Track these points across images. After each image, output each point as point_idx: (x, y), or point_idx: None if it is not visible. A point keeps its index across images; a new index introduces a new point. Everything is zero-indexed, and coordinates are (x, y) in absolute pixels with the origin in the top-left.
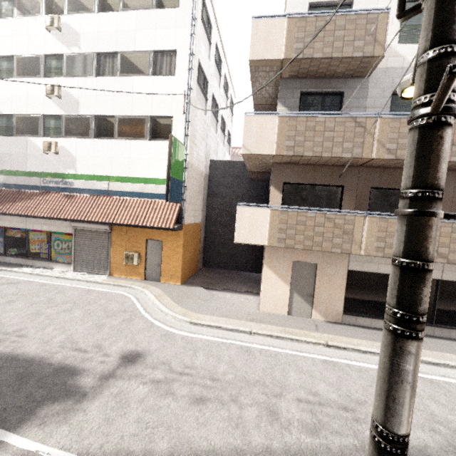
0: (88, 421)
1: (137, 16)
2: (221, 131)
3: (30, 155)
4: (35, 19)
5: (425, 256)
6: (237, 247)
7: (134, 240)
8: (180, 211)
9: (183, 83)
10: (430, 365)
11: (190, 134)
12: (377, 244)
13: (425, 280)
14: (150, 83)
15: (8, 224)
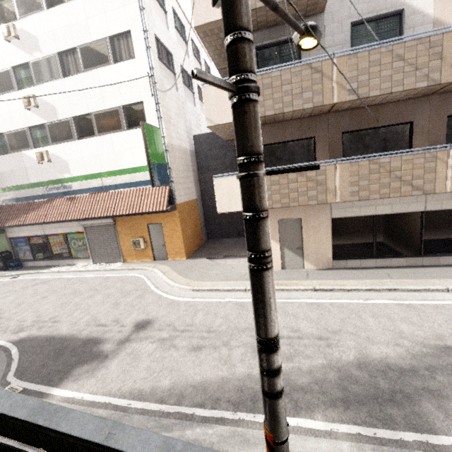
0: (110, 374)
1: (84, 3)
2: (200, 102)
3: (29, 168)
4: None
5: (254, 209)
6: (236, 215)
7: (136, 227)
8: (170, 192)
9: (144, 64)
10: (412, 292)
11: (163, 115)
12: (351, 189)
13: (258, 226)
14: (114, 71)
15: (29, 233)
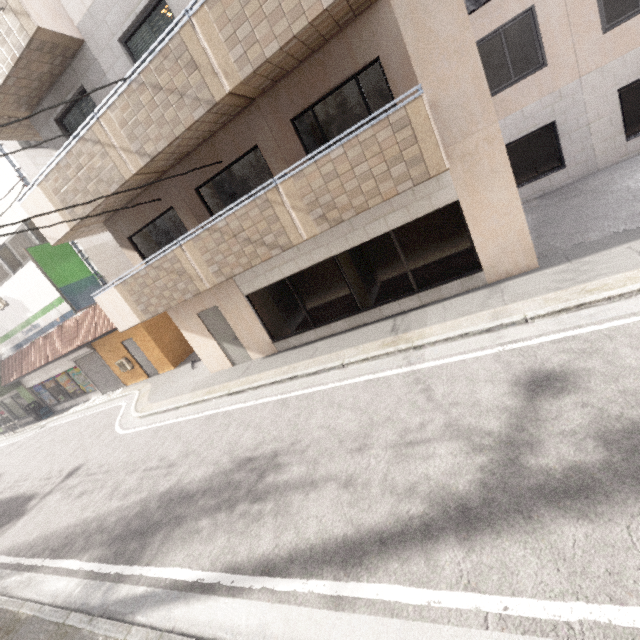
0: (13, 531)
1: None
2: None
3: None
4: None
5: None
6: None
7: (114, 348)
8: None
9: (10, 167)
10: (310, 377)
11: None
12: (212, 270)
13: None
14: None
15: (39, 380)
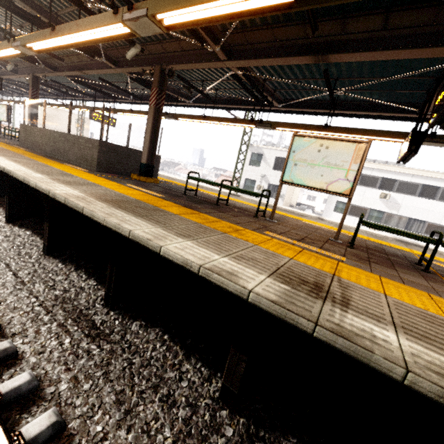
0: None
1: None
2: None
3: None
4: (370, 189)
5: None
6: None
7: None
8: None
9: None
10: None
11: None
12: None
13: None
14: None
15: None
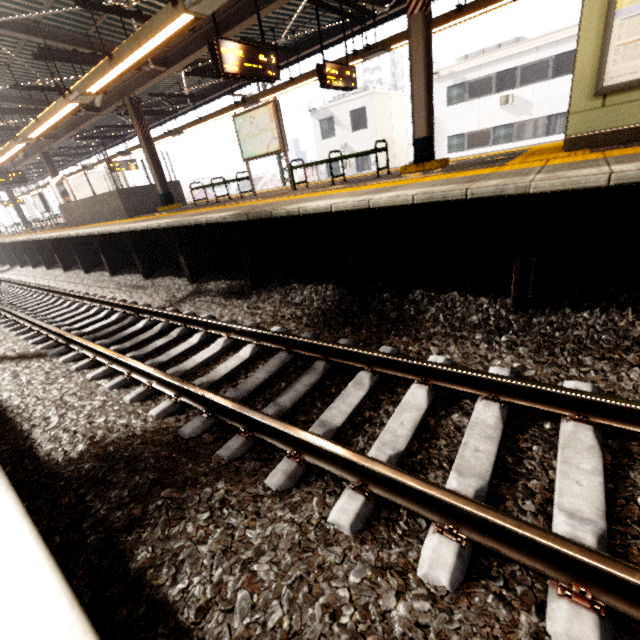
0: None
1: None
2: None
3: None
4: (485, 99)
5: None
6: None
7: None
8: None
9: None
10: None
11: None
12: None
13: None
14: None
15: None
